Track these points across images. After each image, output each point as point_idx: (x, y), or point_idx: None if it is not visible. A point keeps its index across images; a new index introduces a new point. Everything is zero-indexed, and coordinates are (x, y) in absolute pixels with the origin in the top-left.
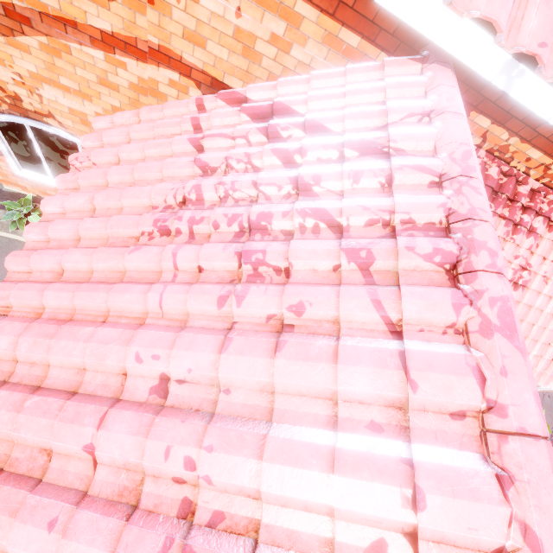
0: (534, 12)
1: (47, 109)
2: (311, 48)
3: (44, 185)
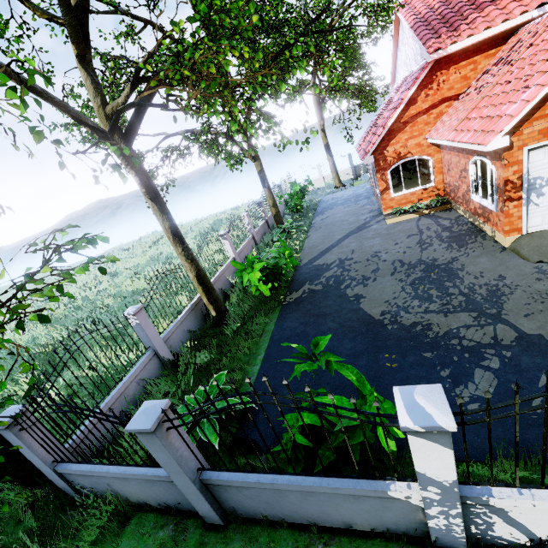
0: (533, 4)
1: (408, 150)
2: (482, 63)
3: (400, 198)
